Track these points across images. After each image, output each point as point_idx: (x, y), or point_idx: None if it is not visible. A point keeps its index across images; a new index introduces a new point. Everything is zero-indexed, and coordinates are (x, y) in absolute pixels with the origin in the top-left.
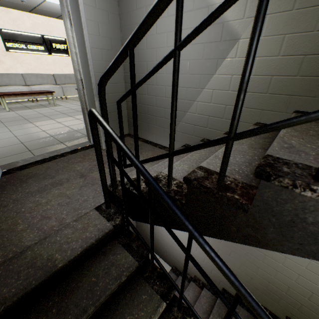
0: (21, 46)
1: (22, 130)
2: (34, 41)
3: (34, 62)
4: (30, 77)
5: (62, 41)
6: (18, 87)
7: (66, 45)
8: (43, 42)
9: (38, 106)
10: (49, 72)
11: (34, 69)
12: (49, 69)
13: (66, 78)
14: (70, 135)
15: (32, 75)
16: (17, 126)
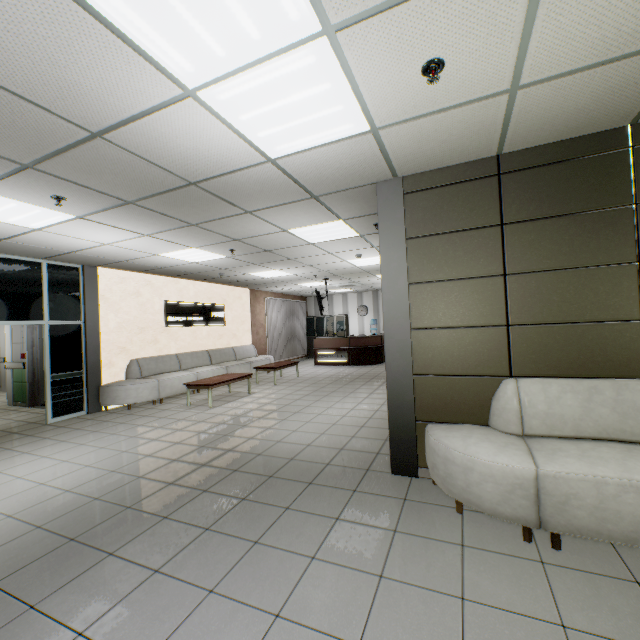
0: (181, 318)
1: (319, 419)
2: (195, 311)
3: (188, 336)
4: (185, 357)
5: (220, 308)
6: (184, 373)
7: (223, 311)
8: (204, 311)
9: (228, 397)
10: (201, 347)
11: (187, 345)
12: (202, 343)
13: (221, 354)
14: (384, 414)
15: (187, 355)
16: (298, 417)
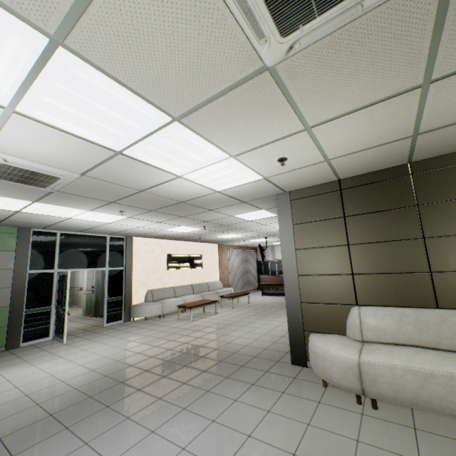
0: (176, 264)
1: (256, 331)
2: (184, 260)
3: (180, 275)
4: (178, 288)
5: (199, 257)
6: (177, 299)
7: (201, 259)
8: (189, 259)
9: (203, 315)
10: (187, 282)
11: (179, 281)
12: (188, 280)
13: (200, 287)
14: None
15: (179, 287)
16: (243, 329)
